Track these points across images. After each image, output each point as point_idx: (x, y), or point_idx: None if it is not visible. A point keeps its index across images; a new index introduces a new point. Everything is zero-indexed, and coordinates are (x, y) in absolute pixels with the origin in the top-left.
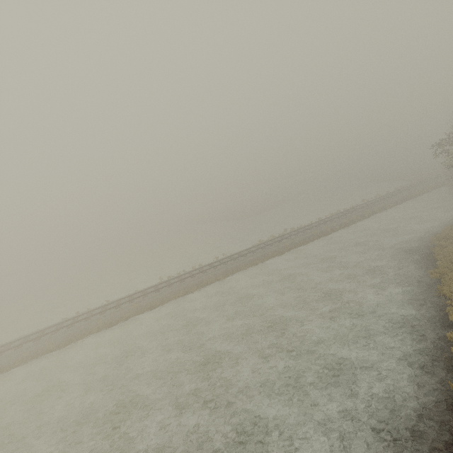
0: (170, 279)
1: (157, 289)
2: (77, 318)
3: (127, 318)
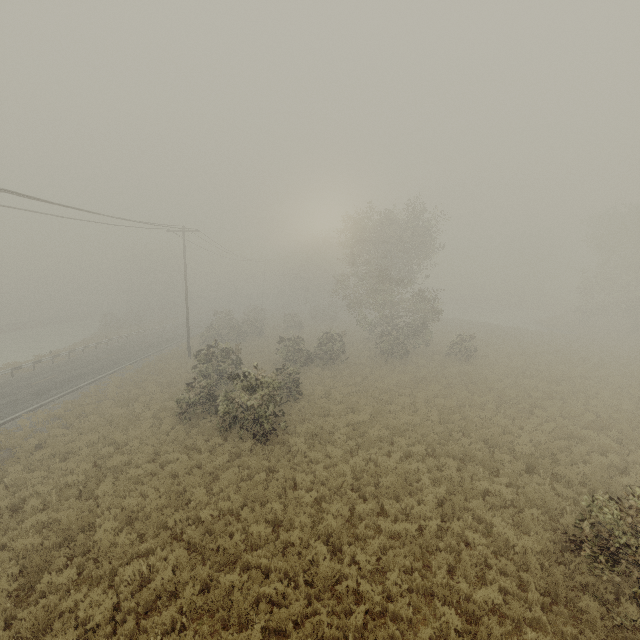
0: None
1: None
2: None
3: None
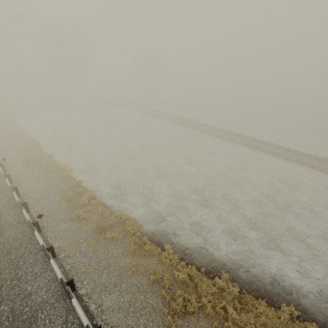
0: (324, 158)
1: (309, 157)
2: (254, 139)
3: (278, 156)
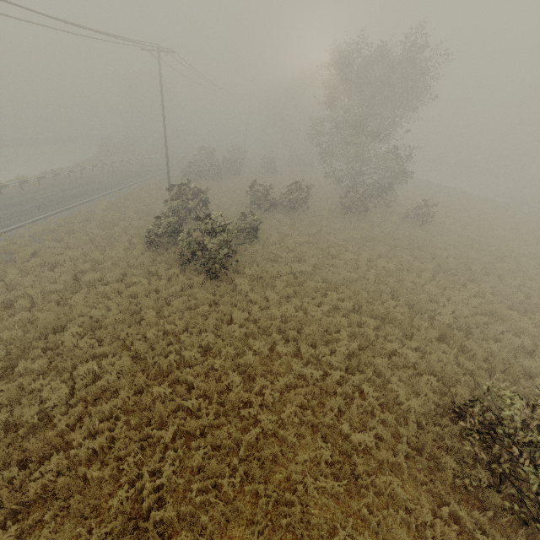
0: None
1: None
2: None
3: None
